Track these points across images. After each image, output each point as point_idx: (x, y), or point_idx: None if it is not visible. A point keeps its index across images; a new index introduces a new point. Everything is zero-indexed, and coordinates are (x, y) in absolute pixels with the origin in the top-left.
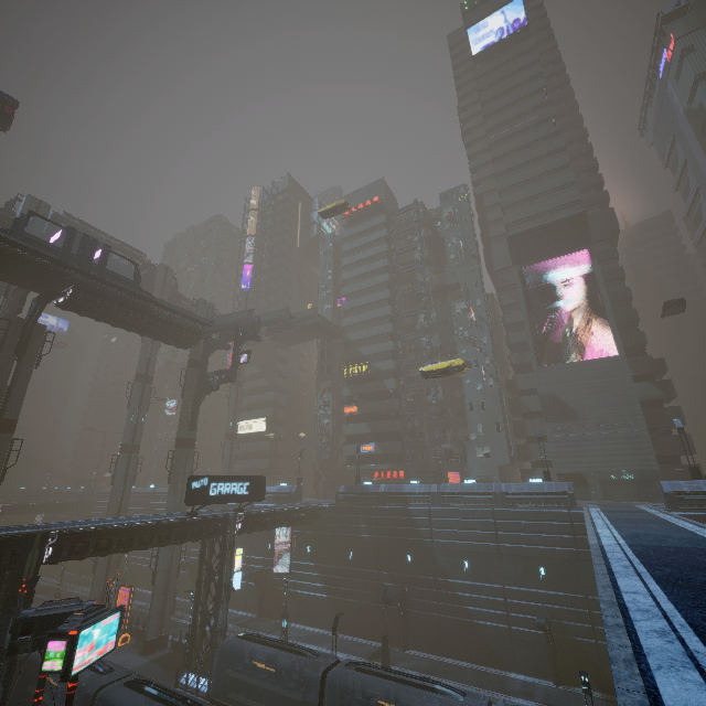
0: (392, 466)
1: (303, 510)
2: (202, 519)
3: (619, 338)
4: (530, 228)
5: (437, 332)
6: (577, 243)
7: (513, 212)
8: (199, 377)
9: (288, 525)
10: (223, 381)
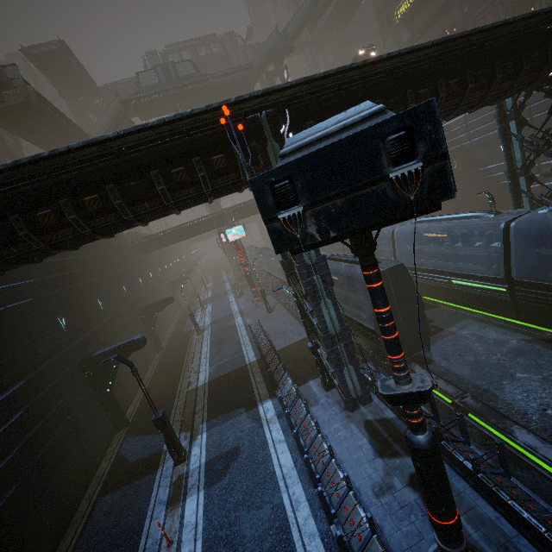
0: None
1: None
2: None
3: None
4: None
5: None
6: None
7: None
8: None
9: None
10: None
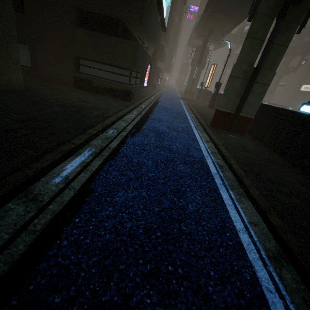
0: None
1: None
2: None
3: None
4: None
5: None
6: None
7: None
8: (284, 69)
9: None
10: (291, 71)
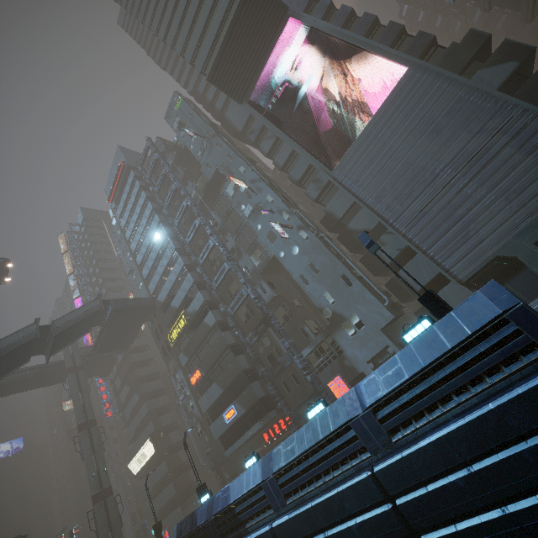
0: (262, 421)
1: None
2: None
3: (391, 50)
4: (218, 50)
5: (228, 230)
6: (275, 21)
7: (199, 55)
8: None
9: None
10: None
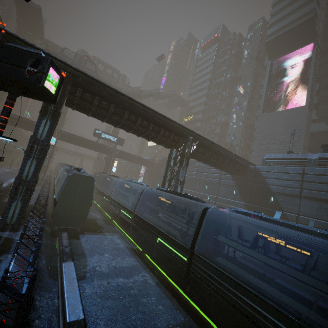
0: None
1: (145, 160)
2: (103, 146)
3: (309, 95)
4: (278, 35)
5: (226, 101)
6: (307, 39)
7: (273, 26)
8: None
9: (138, 163)
10: None
